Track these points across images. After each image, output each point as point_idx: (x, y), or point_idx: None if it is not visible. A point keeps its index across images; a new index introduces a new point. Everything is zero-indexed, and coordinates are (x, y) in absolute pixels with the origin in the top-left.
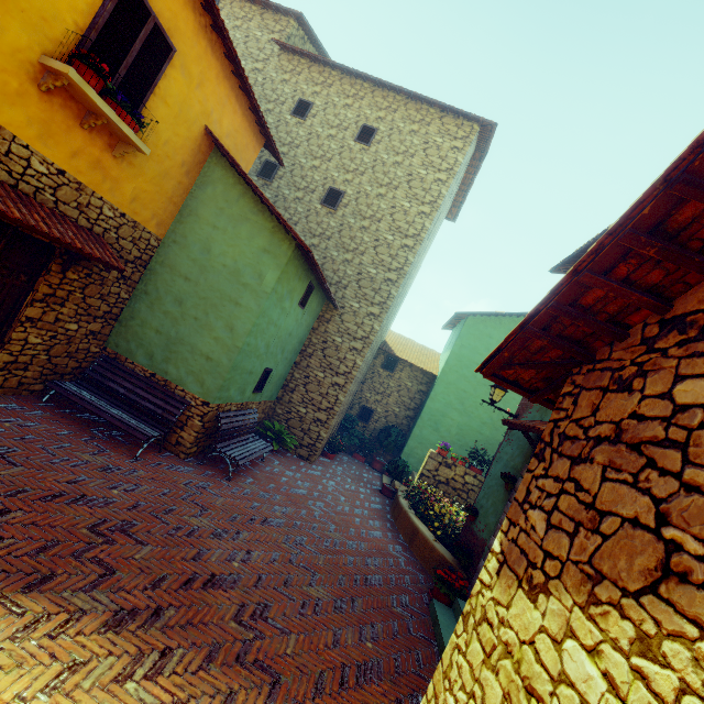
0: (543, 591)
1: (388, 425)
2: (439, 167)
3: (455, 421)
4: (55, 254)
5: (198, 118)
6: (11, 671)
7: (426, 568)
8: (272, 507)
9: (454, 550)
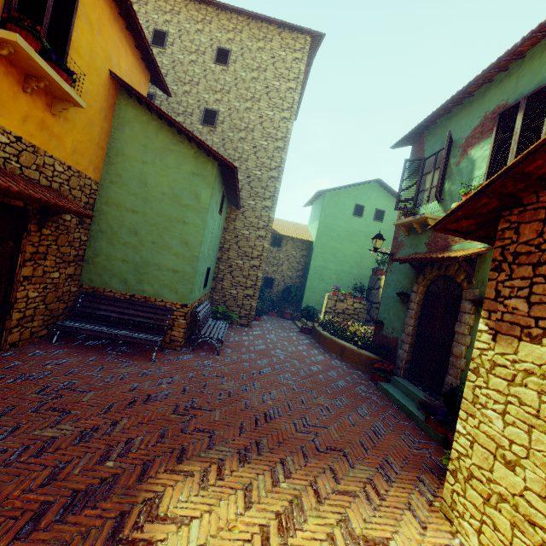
0: (545, 336)
1: (288, 285)
2: (288, 77)
3: (333, 270)
4: (29, 216)
5: (103, 64)
6: (220, 504)
7: (359, 367)
8: (256, 362)
9: (377, 350)
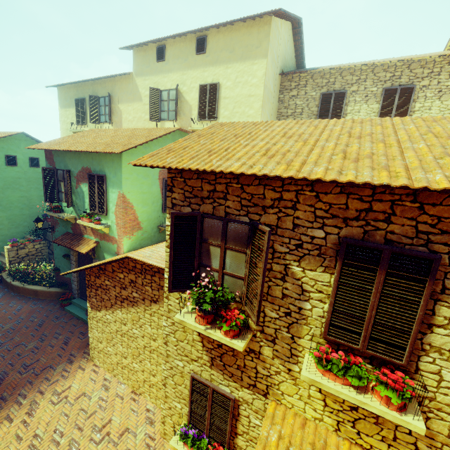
0: (101, 310)
1: None
2: None
3: (3, 217)
4: None
5: None
6: None
7: (51, 299)
8: None
9: (60, 287)
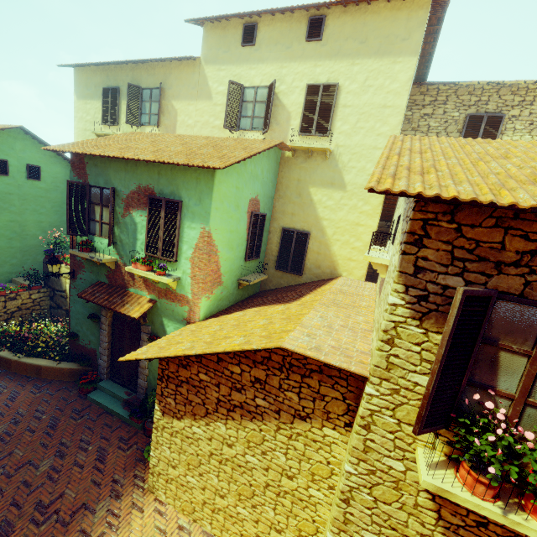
0: (182, 418)
1: None
2: None
3: None
4: None
5: None
6: None
7: (63, 380)
8: None
9: (78, 363)
